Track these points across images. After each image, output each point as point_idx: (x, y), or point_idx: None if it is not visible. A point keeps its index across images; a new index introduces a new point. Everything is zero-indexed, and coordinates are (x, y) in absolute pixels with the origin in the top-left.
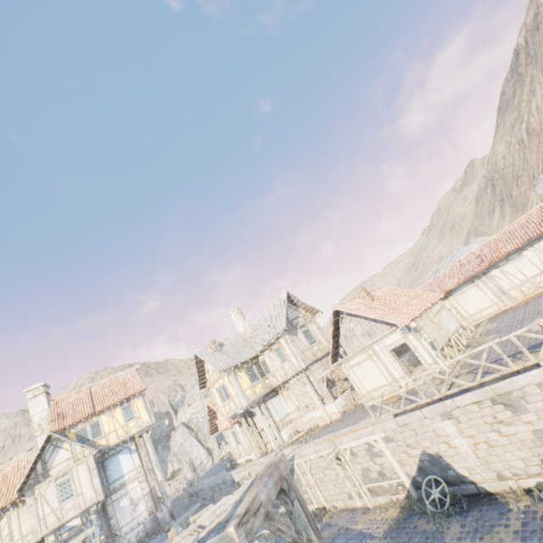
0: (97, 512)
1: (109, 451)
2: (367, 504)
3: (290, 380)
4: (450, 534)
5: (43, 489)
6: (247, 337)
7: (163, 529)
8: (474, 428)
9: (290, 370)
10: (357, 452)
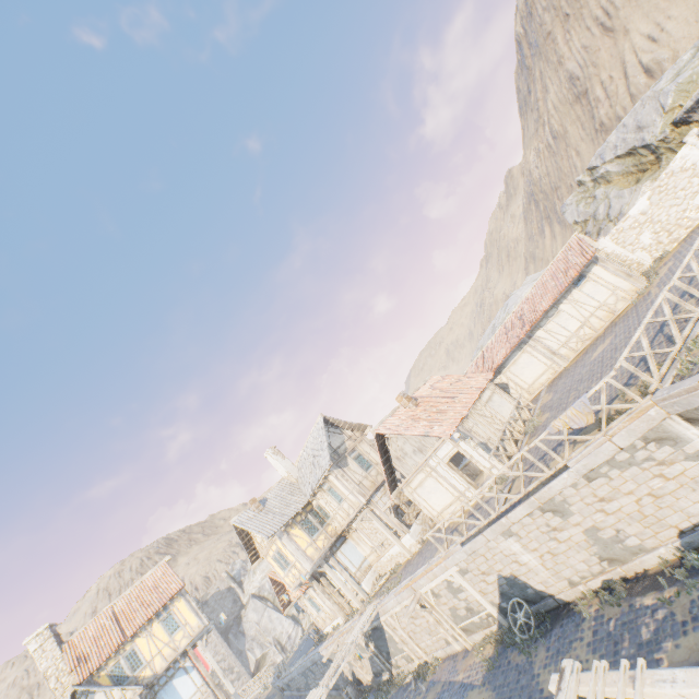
0: None
1: (159, 681)
2: (465, 646)
3: (355, 520)
4: (538, 662)
5: None
6: (293, 480)
7: None
8: (535, 540)
9: (351, 509)
10: (439, 592)
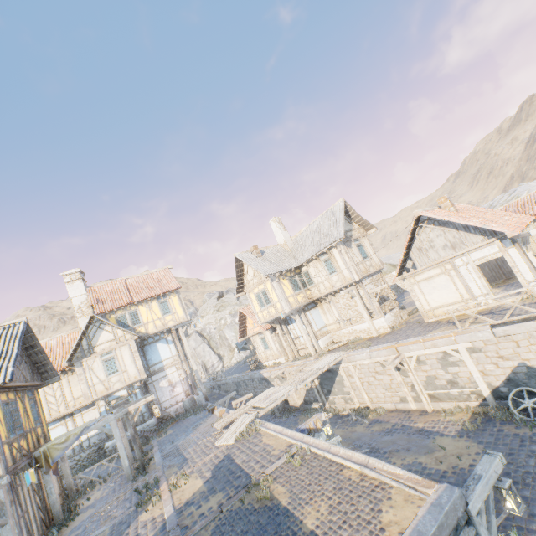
0: (141, 388)
1: (148, 339)
2: (426, 408)
3: (335, 293)
4: None
5: (90, 363)
6: (287, 248)
7: (202, 408)
8: None
9: (339, 282)
10: (425, 361)
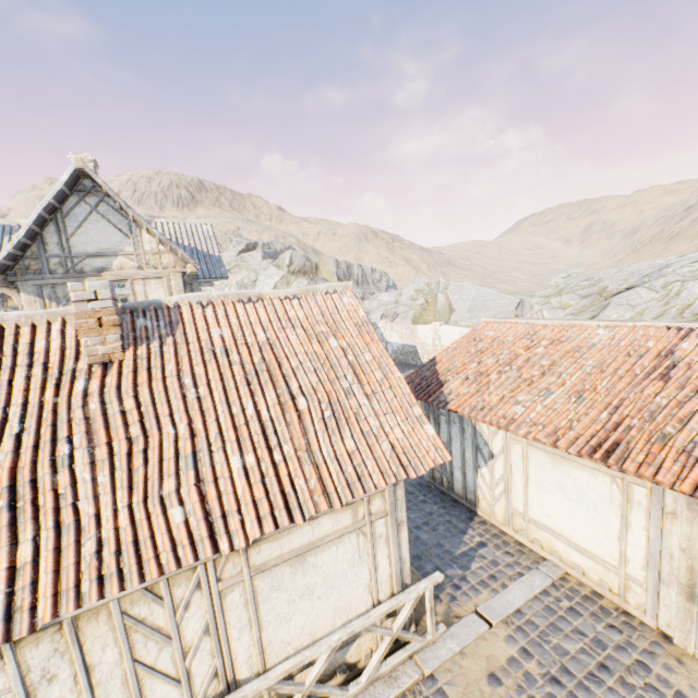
0: None
1: None
2: None
3: None
4: None
5: None
6: None
7: None
8: None
9: None
10: None
